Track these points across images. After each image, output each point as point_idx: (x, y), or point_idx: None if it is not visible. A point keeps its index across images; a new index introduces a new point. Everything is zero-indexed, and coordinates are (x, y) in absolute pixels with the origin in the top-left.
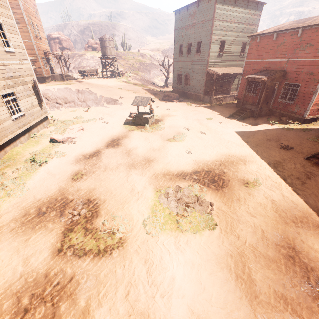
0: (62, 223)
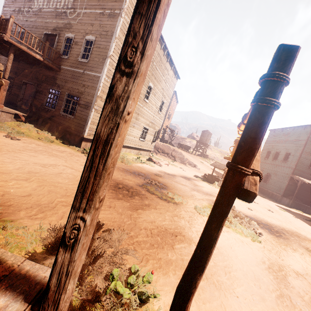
0: (144, 181)
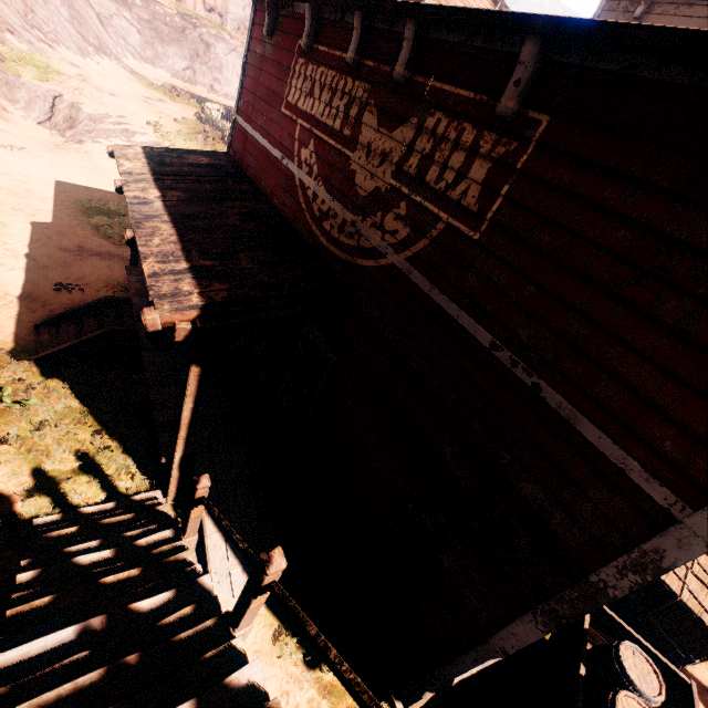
0: None
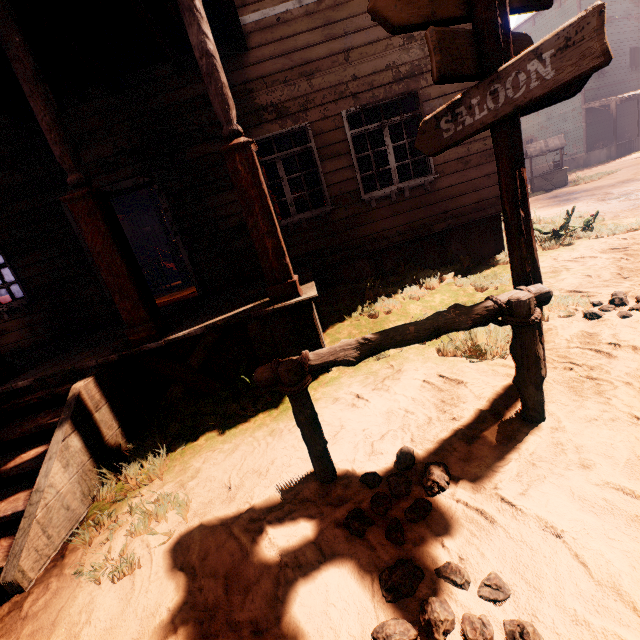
0: None
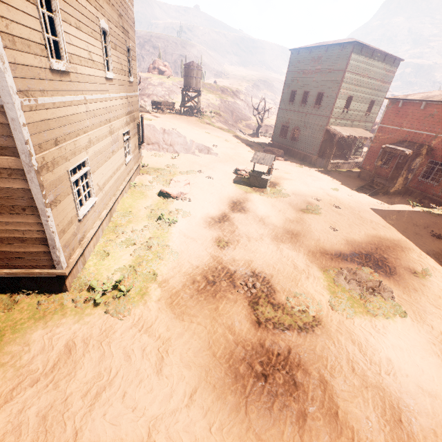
0: (241, 295)
